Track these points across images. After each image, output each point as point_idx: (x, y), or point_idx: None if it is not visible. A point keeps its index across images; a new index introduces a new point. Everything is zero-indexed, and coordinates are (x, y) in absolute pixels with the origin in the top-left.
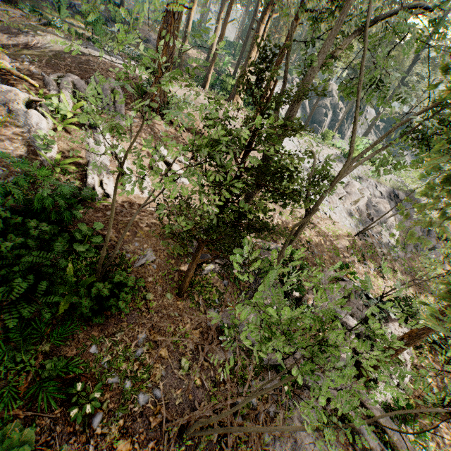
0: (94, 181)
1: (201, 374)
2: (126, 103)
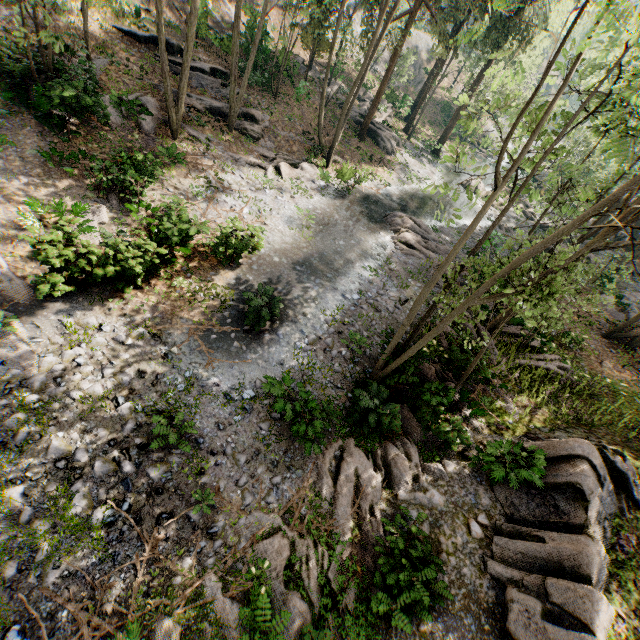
0: None
1: None
2: None
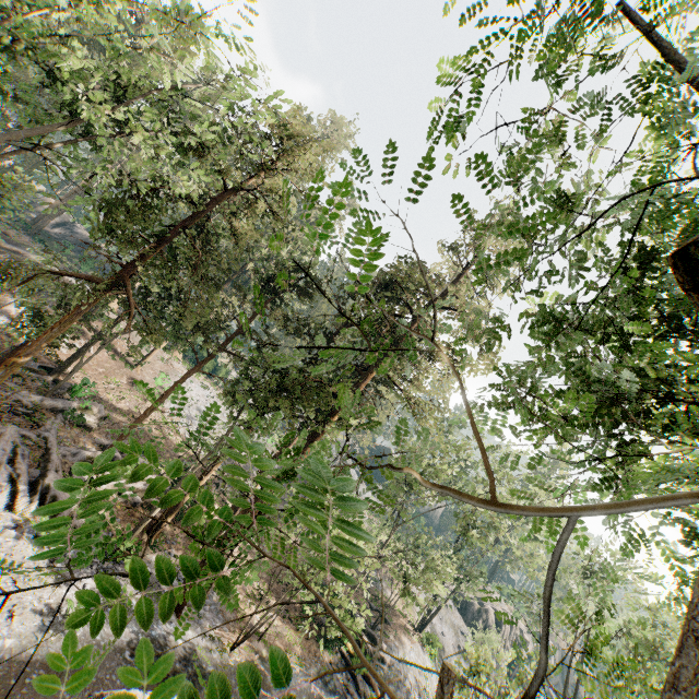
0: None
1: None
2: None
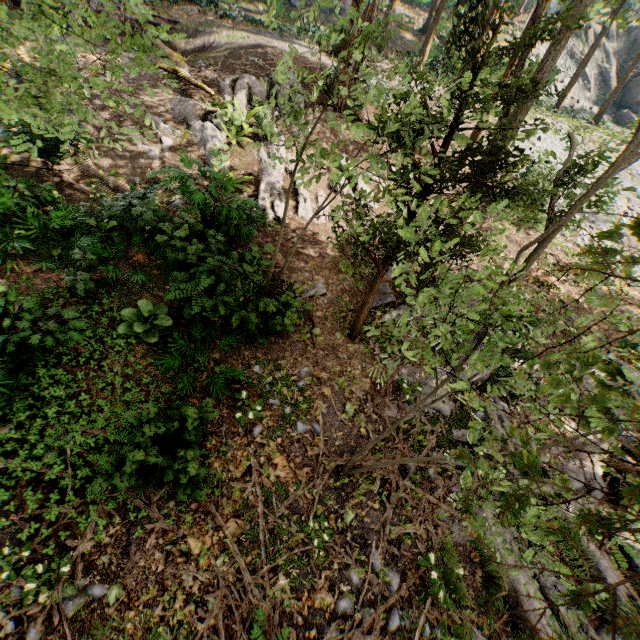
0: (265, 202)
1: (367, 425)
2: (306, 104)
